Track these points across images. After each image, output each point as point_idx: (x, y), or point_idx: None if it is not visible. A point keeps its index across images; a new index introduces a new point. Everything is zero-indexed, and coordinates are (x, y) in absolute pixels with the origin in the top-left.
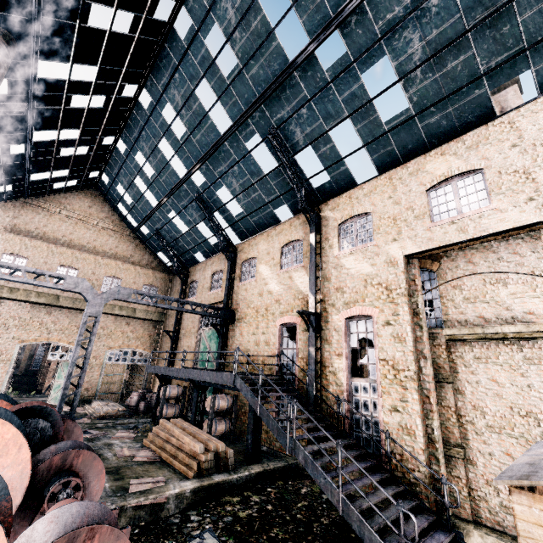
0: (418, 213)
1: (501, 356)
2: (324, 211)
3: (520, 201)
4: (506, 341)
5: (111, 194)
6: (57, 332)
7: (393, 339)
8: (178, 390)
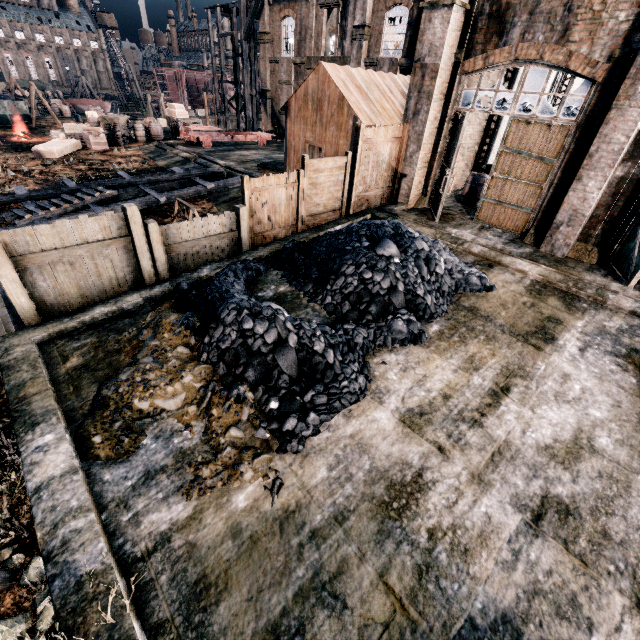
0: None
1: None
2: None
3: None
4: None
5: None
6: None
7: None
8: None
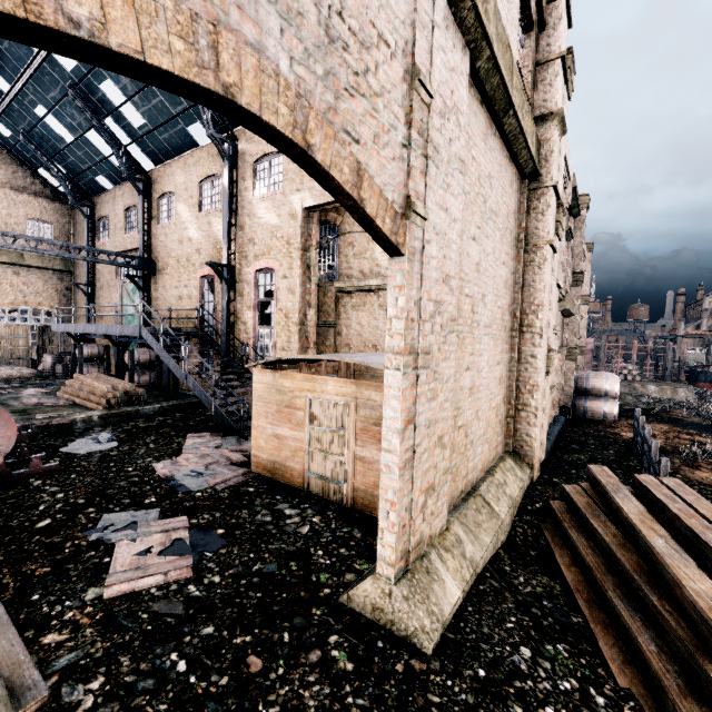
0: None
1: (367, 305)
2: (241, 141)
3: None
4: (372, 292)
5: None
6: None
7: (287, 291)
8: (99, 349)
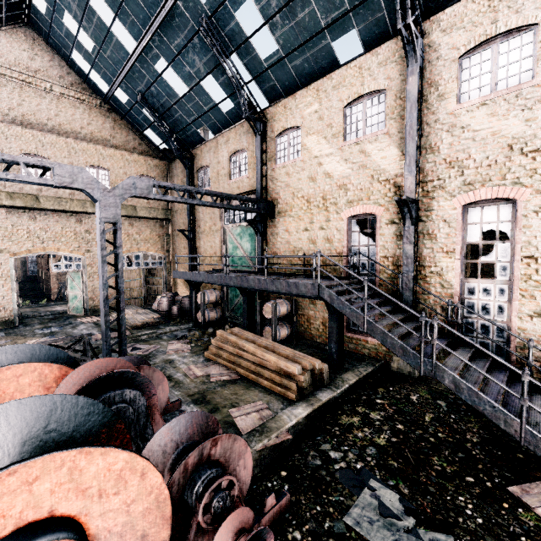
0: None
1: None
2: (430, 34)
3: None
4: None
5: (57, 35)
6: (51, 240)
7: None
8: (216, 295)
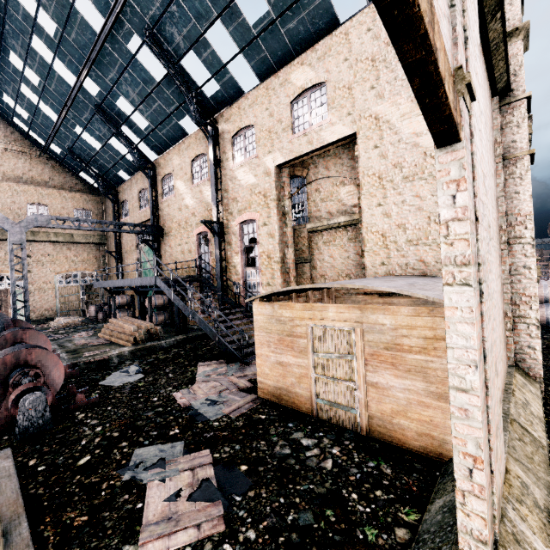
0: (285, 126)
1: (337, 240)
2: (220, 123)
3: (343, 115)
4: (340, 229)
5: None
6: None
7: (268, 236)
8: (127, 298)
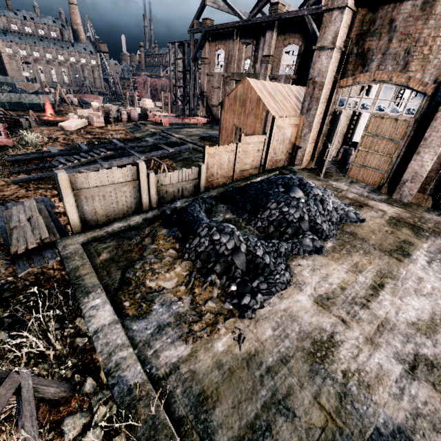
0: None
1: None
2: None
3: None
4: None
5: None
6: None
7: None
8: None
